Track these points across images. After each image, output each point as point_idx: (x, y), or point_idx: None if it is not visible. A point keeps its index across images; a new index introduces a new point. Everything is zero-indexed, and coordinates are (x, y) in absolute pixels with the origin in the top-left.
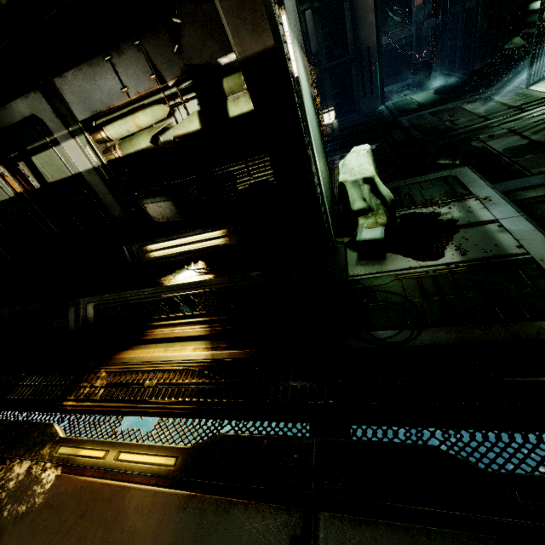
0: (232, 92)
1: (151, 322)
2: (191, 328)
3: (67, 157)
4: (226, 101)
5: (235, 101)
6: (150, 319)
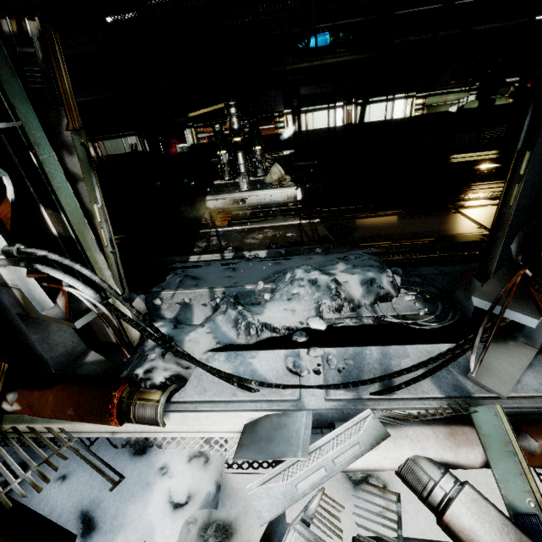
0: (499, 94)
1: (474, 183)
2: (500, 185)
3: (390, 109)
4: (494, 98)
5: (499, 99)
6: (474, 182)
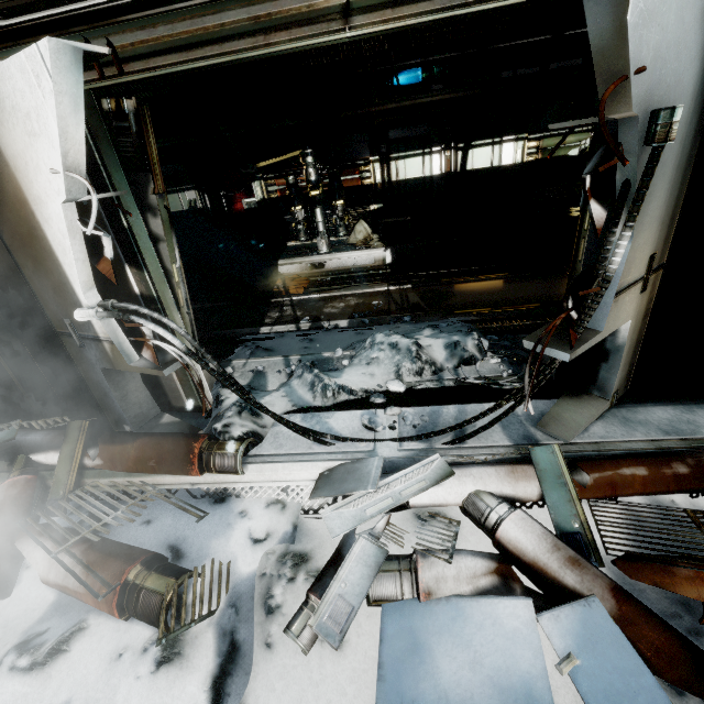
0: None
1: None
2: None
3: (498, 154)
4: None
5: None
6: None
